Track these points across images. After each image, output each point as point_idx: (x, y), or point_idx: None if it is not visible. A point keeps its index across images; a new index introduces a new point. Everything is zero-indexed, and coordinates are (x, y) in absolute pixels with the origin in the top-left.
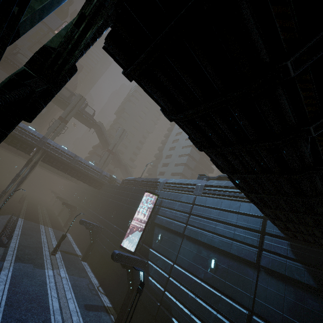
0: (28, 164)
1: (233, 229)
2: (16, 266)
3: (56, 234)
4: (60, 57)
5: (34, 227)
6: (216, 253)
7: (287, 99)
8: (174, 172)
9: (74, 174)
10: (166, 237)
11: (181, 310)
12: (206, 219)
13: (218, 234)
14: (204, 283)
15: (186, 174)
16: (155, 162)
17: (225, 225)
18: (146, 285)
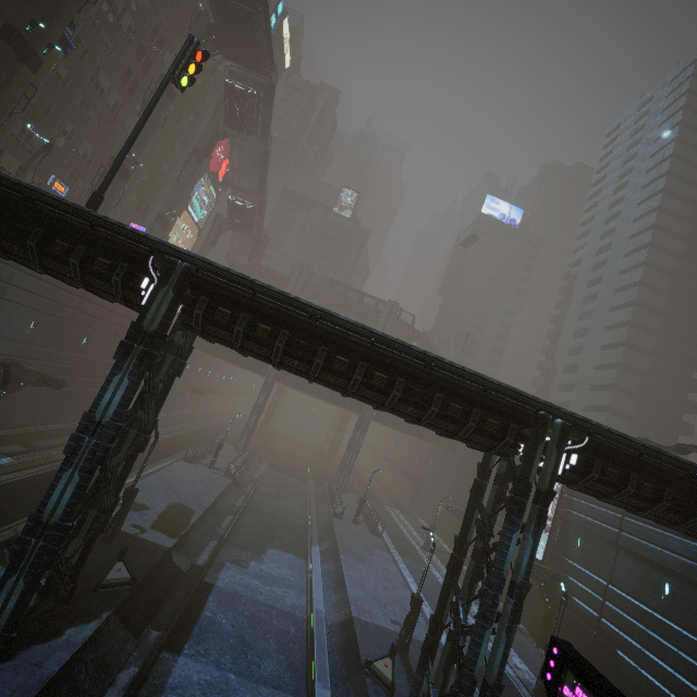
0: (361, 427)
1: (694, 547)
2: (404, 561)
3: (409, 521)
4: (509, 480)
5: (382, 509)
6: (671, 576)
7: (625, 501)
8: (590, 405)
9: (414, 432)
10: (589, 545)
11: (628, 642)
12: (650, 526)
13: (671, 551)
14: (657, 613)
15: (621, 408)
16: (541, 380)
17: (680, 539)
18: (570, 607)
